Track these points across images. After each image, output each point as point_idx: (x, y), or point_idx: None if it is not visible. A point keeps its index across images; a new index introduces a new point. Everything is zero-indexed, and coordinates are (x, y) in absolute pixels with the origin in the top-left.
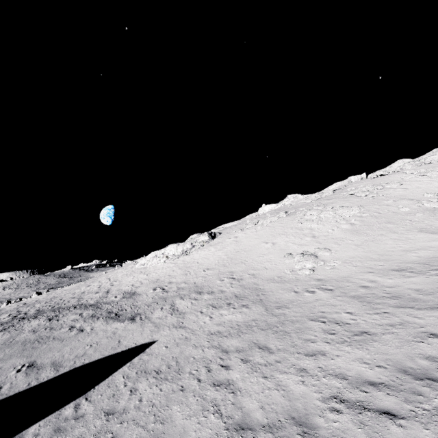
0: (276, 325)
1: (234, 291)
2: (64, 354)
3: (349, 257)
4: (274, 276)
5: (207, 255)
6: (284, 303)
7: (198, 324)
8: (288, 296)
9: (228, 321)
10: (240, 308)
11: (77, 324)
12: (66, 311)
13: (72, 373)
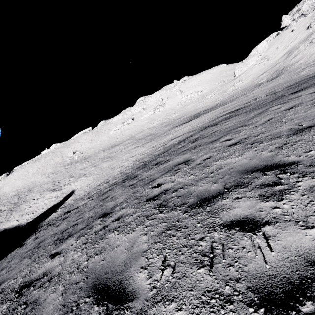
0: None
1: None
2: None
3: (20, 186)
4: None
5: None
6: None
7: None
8: None
9: None
10: None
11: None
12: None
13: None
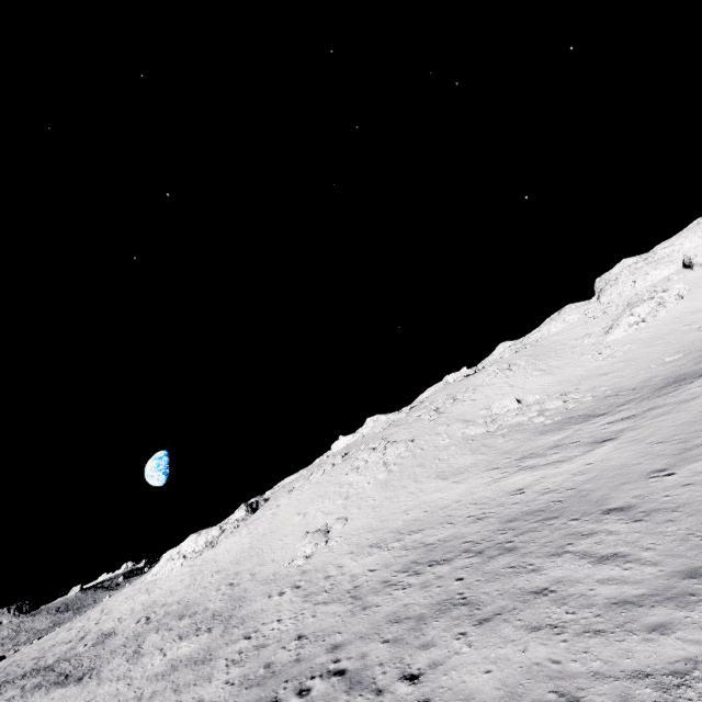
0: (212, 652)
1: (217, 606)
2: None
3: (354, 529)
4: (271, 573)
5: (232, 545)
6: (246, 617)
7: (145, 668)
8: (258, 605)
9: (177, 656)
10: (202, 635)
11: None
12: (8, 686)
13: None
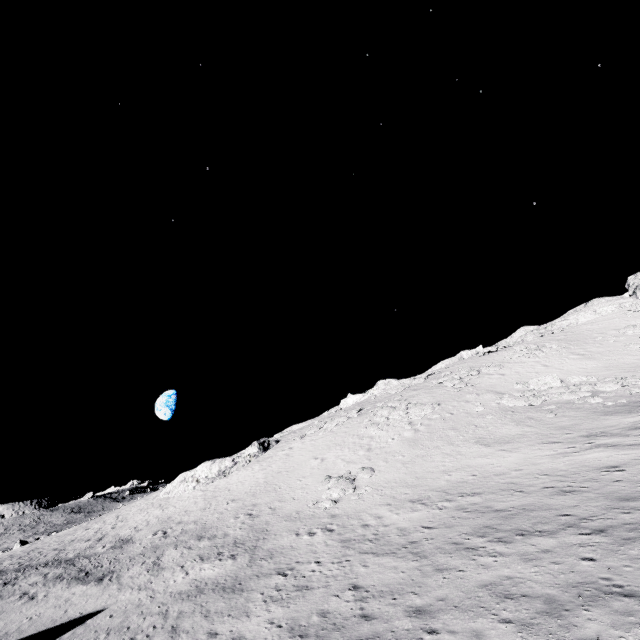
0: (241, 581)
1: (238, 534)
2: None
3: (385, 481)
4: (293, 510)
5: (245, 478)
6: (274, 551)
7: (167, 583)
8: (285, 541)
9: (201, 578)
10: (226, 560)
11: (33, 588)
12: (32, 571)
13: None
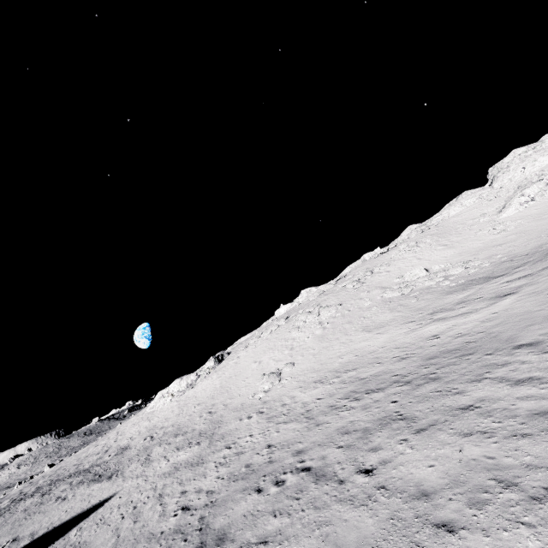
0: (203, 458)
1: (202, 427)
2: (43, 523)
3: (300, 371)
4: (239, 403)
5: (207, 386)
6: (225, 434)
7: (155, 469)
8: (232, 426)
9: (177, 461)
10: (194, 446)
11: (64, 493)
12: (61, 482)
13: (43, 537)
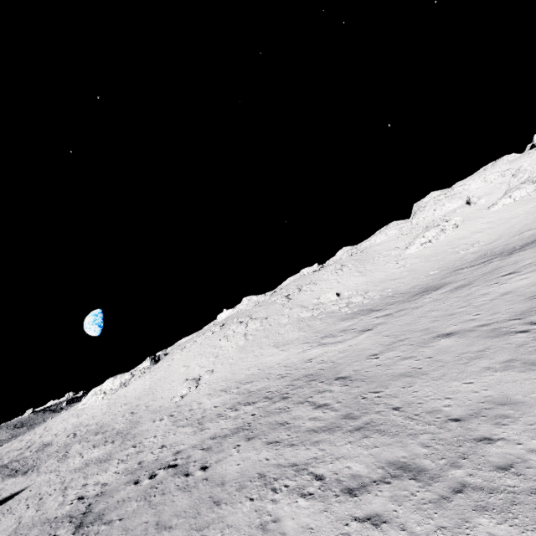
0: (111, 455)
1: (121, 427)
2: None
3: (216, 379)
4: (158, 406)
5: (138, 386)
6: (137, 434)
7: (69, 465)
8: (146, 426)
9: (90, 458)
10: (108, 445)
11: None
12: None
13: None
